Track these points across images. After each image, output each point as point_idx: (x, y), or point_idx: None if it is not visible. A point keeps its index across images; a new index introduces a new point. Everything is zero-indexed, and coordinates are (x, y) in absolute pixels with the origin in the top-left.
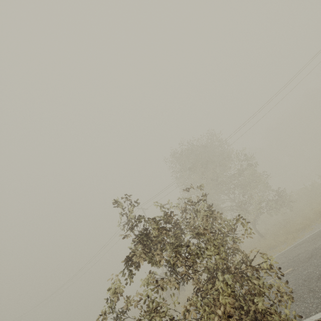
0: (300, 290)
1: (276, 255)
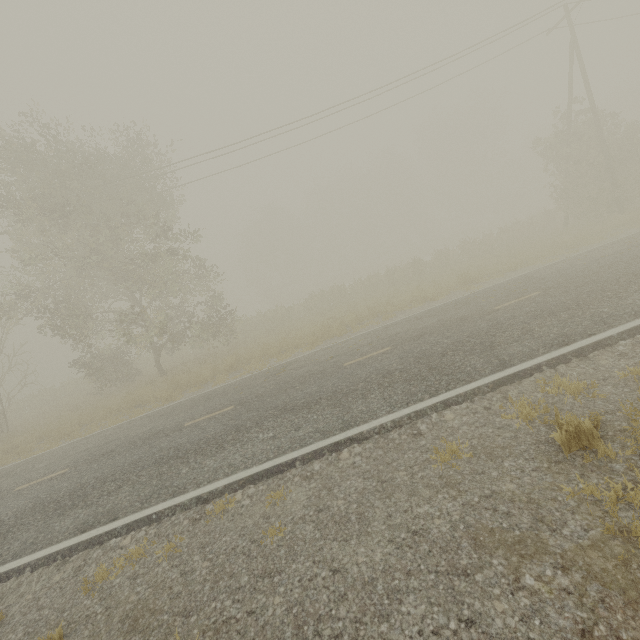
0: (3, 527)
1: (115, 425)
